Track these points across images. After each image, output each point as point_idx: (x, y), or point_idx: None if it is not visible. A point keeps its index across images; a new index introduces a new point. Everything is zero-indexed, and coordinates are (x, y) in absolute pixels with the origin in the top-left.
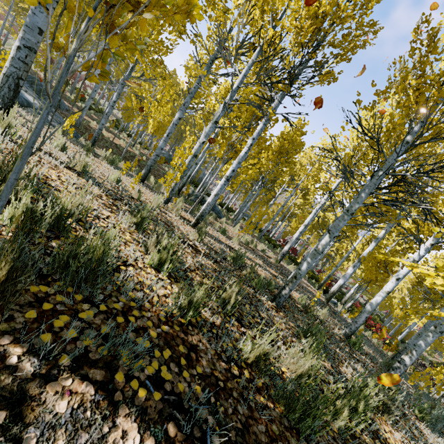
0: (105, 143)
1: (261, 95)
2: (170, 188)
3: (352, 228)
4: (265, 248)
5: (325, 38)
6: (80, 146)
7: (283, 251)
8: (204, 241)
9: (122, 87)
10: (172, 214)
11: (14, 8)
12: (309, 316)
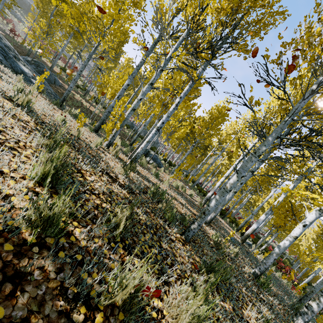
0: (82, 109)
1: (187, 62)
2: (112, 134)
3: (265, 183)
4: (193, 193)
5: (241, 18)
6: (50, 101)
7: (207, 196)
8: (130, 177)
9: (87, 60)
10: (110, 154)
11: (38, 22)
12: (219, 252)
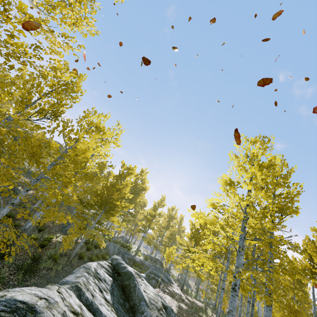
0: None
1: None
2: None
3: None
4: None
5: None
6: None
7: None
8: None
9: None
10: None
11: None
12: None
